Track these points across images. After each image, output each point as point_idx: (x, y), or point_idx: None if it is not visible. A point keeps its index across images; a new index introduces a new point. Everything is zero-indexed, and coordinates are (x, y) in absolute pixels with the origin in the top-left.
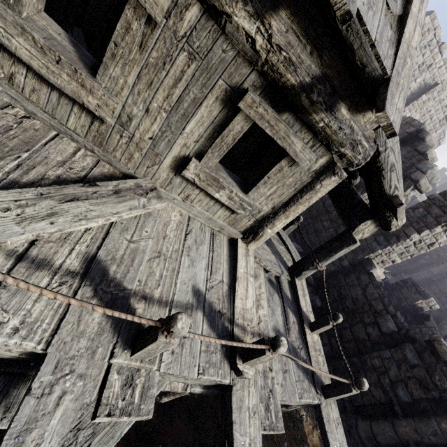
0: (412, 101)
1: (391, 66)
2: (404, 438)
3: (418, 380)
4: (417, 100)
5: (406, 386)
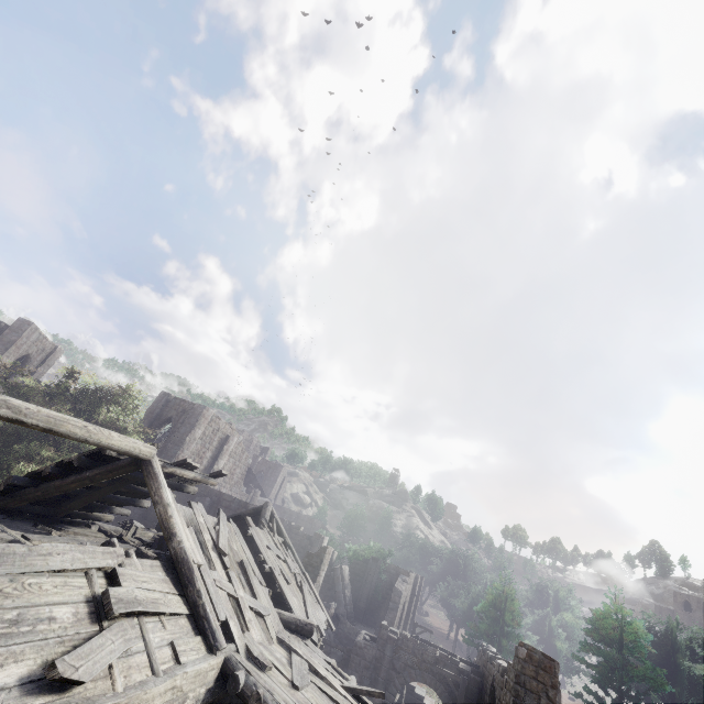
0: (220, 453)
1: (325, 615)
2: (380, 700)
3: (365, 667)
4: (223, 451)
5: (365, 677)
